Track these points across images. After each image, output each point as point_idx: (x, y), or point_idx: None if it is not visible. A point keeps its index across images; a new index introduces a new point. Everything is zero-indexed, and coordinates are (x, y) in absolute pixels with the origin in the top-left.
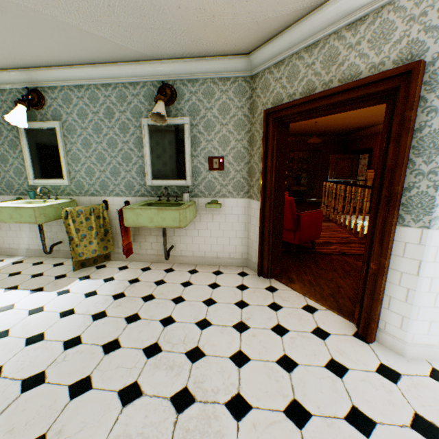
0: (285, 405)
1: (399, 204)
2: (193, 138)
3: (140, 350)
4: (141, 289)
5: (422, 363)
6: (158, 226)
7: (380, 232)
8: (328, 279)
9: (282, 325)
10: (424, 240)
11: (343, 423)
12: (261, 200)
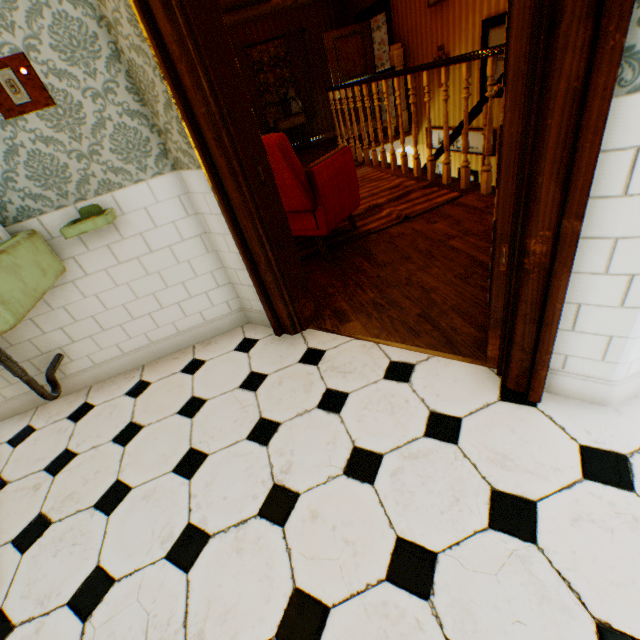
0: None
1: None
2: None
3: None
4: (11, 510)
5: None
6: None
7: (559, 141)
8: (405, 283)
9: (363, 448)
10: None
11: None
12: (204, 164)
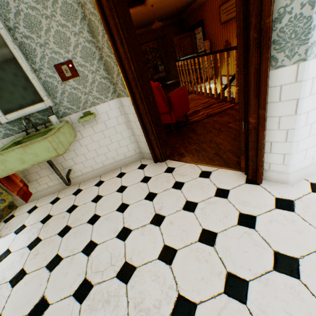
0: (223, 285)
1: (270, 43)
2: (22, 47)
3: (70, 298)
4: (55, 224)
5: (302, 183)
6: (34, 164)
7: (254, 84)
8: (208, 141)
9: (190, 201)
10: (301, 75)
11: (275, 275)
12: (130, 95)
